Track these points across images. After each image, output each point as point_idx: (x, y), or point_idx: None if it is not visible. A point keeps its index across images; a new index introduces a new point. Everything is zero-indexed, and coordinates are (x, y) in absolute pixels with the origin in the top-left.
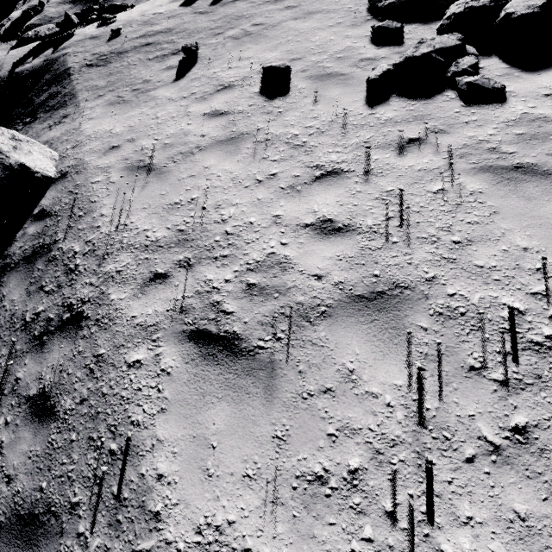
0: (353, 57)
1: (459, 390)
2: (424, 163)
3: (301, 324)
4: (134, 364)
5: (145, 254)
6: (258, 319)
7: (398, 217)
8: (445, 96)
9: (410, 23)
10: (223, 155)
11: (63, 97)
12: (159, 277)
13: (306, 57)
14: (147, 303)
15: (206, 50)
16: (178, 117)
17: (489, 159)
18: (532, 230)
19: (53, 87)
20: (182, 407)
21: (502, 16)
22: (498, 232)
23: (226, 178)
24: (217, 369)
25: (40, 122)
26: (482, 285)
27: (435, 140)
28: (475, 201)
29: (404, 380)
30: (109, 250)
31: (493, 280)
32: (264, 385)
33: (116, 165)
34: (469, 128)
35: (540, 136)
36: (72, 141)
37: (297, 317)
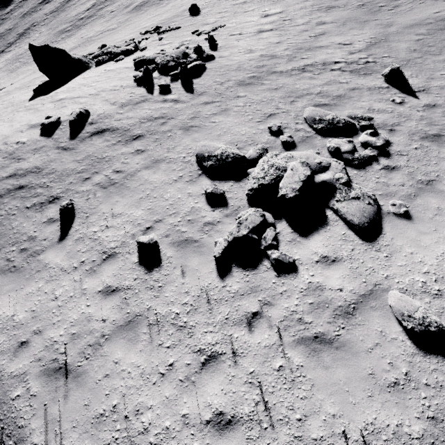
0: (198, 220)
1: None
2: (266, 339)
3: None
4: None
5: None
6: None
7: (263, 401)
8: (264, 265)
9: (227, 180)
10: (127, 345)
11: None
12: None
13: (165, 219)
14: None
15: (80, 200)
16: (77, 297)
17: (300, 330)
18: (333, 397)
19: None
20: None
21: (280, 195)
22: (318, 403)
23: (136, 375)
24: None
25: None
26: None
27: (268, 313)
28: (301, 375)
29: None
30: None
31: None
32: None
33: (32, 369)
34: (284, 299)
35: (321, 305)
36: None
37: None
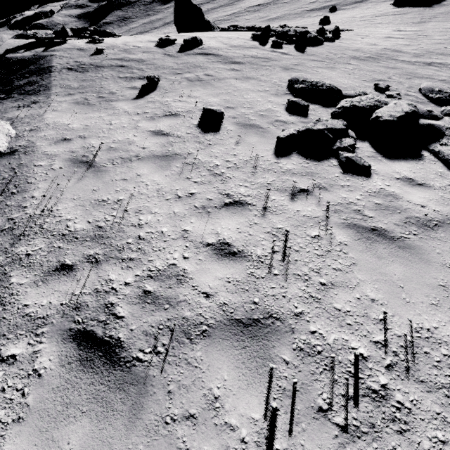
0: (271, 117)
1: (306, 431)
2: (308, 211)
3: (182, 340)
4: (8, 359)
5: (59, 243)
6: (144, 328)
7: (282, 252)
8: (330, 162)
9: (314, 104)
10: (156, 168)
11: (39, 86)
12: (65, 268)
13: (238, 108)
14: (44, 292)
15: (166, 82)
16: (128, 128)
17: (355, 218)
18: (379, 284)
19: (33, 76)
20: (41, 418)
21: (373, 117)
22: (354, 281)
23: (152, 188)
24: (91, 377)
25: (12, 101)
26: (338, 327)
27: (319, 194)
28: (341, 251)
29: (261, 414)
30: (27, 232)
31: (347, 324)
32: (131, 403)
33: (62, 155)
34: (344, 191)
35: (391, 208)
36: (31, 125)
37: (179, 332)
